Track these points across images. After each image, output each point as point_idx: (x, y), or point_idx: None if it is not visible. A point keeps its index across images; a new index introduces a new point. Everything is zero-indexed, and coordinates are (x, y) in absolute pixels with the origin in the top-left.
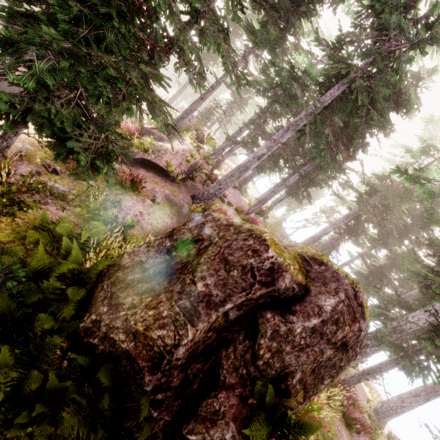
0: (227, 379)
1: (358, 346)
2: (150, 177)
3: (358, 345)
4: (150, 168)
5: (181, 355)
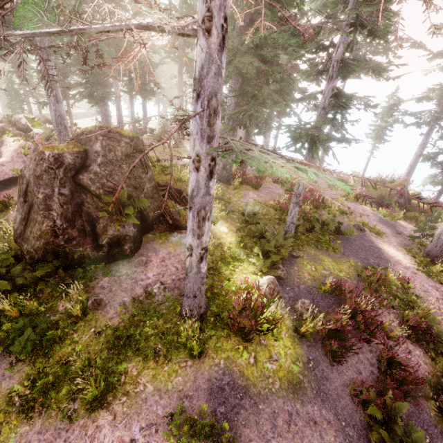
0: (98, 214)
1: (139, 150)
2: (14, 190)
3: (138, 149)
4: (9, 186)
5: (61, 223)
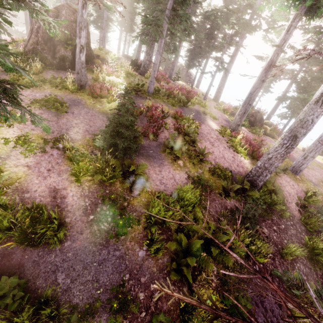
0: (57, 44)
1: None
2: None
3: None
4: None
5: (41, 40)
